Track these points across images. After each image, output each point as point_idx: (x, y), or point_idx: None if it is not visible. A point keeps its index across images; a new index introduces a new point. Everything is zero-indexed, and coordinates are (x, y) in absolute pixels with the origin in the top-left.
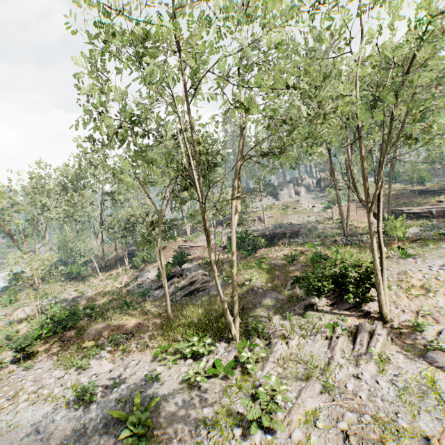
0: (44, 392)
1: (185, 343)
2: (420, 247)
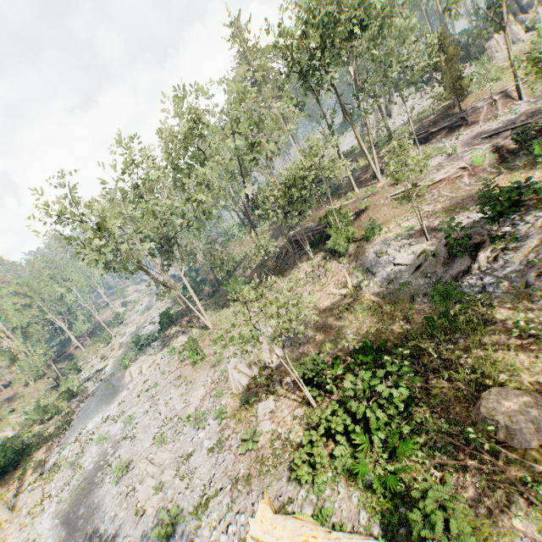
0: None
1: None
2: None
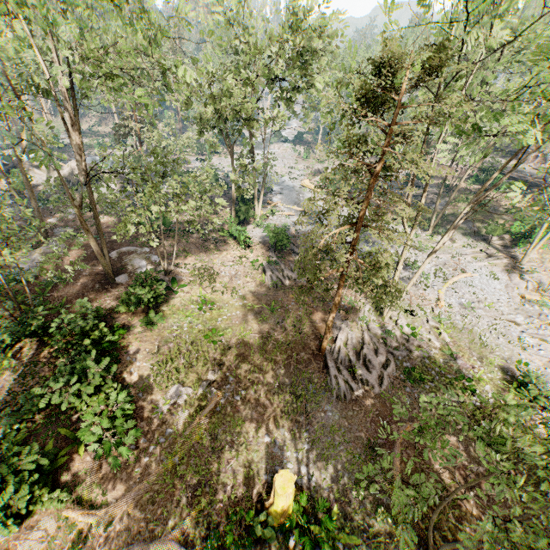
0: (345, 211)
1: None
2: None
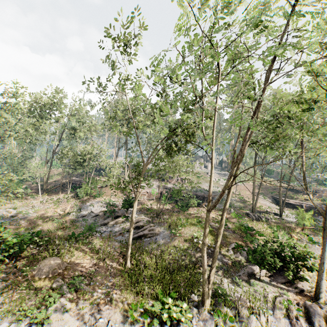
0: None
1: (159, 303)
2: (316, 236)
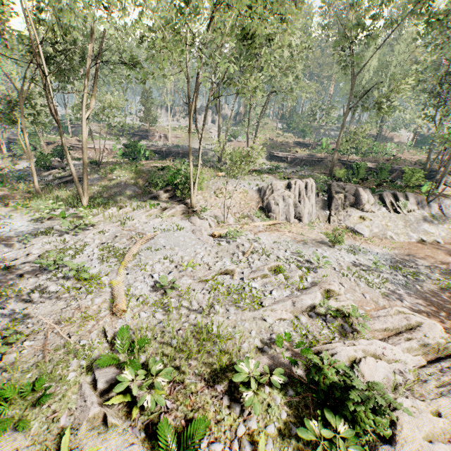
0: None
1: (42, 204)
2: (249, 174)
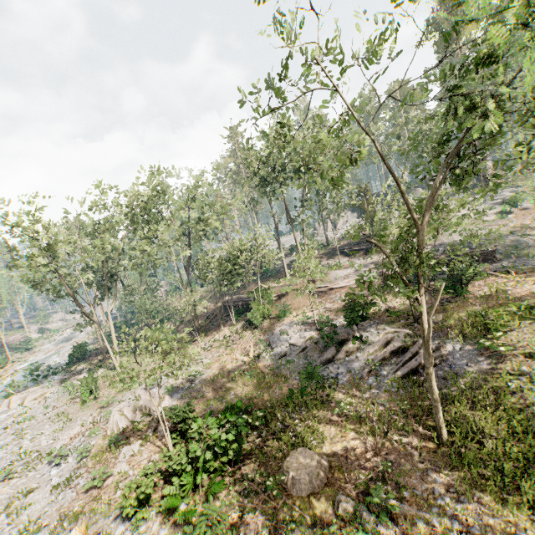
0: None
1: None
2: None
